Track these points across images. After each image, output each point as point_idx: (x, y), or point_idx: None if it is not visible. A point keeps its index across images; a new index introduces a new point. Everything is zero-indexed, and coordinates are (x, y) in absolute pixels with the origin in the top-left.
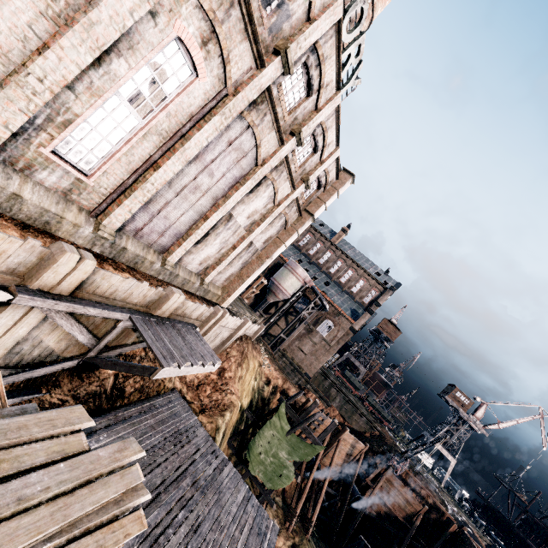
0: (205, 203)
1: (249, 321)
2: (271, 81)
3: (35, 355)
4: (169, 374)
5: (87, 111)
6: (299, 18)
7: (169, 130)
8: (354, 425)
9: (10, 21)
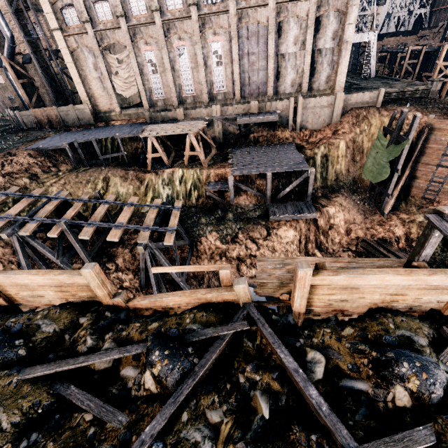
0: (262, 64)
1: (339, 94)
2: (235, 8)
3: (232, 136)
4: (244, 122)
5: (213, 78)
6: None
7: (228, 60)
8: None
9: (196, 77)
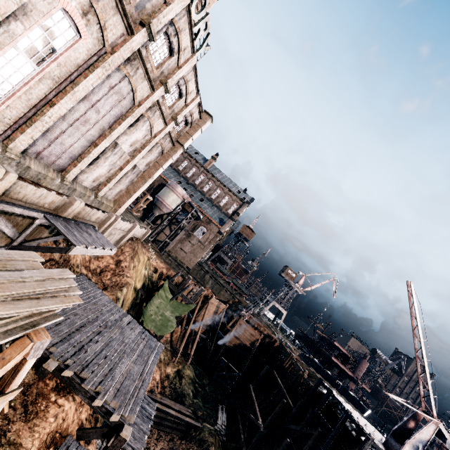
0: (94, 133)
1: (137, 225)
2: (140, 45)
3: None
4: (79, 252)
5: None
6: (158, 0)
7: (60, 76)
8: (221, 298)
9: None
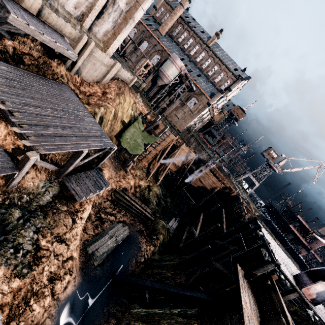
0: None
1: (118, 63)
2: None
3: None
4: (23, 28)
5: None
6: None
7: None
8: (200, 157)
9: None
